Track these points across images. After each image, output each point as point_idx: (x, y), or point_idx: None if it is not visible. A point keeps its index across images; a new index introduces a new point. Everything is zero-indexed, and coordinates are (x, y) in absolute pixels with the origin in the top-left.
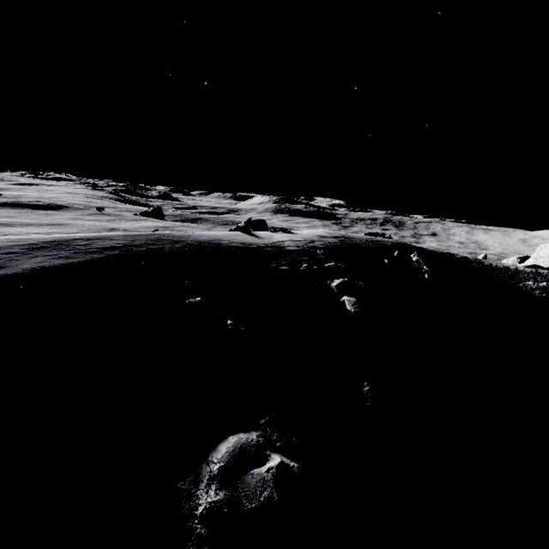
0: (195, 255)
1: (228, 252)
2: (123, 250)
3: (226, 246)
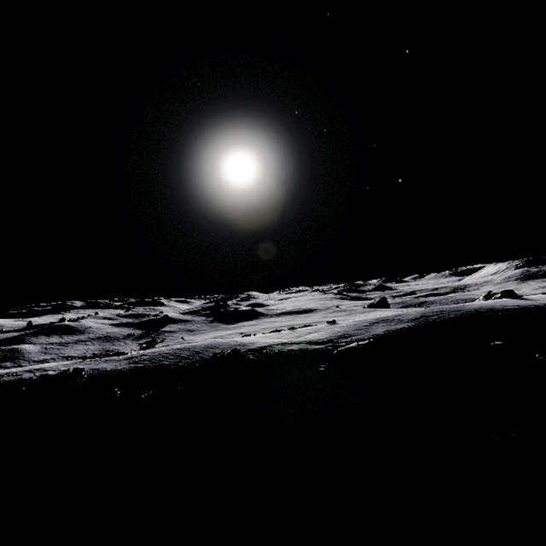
0: (477, 317)
1: (506, 313)
2: (423, 319)
3: (501, 309)
